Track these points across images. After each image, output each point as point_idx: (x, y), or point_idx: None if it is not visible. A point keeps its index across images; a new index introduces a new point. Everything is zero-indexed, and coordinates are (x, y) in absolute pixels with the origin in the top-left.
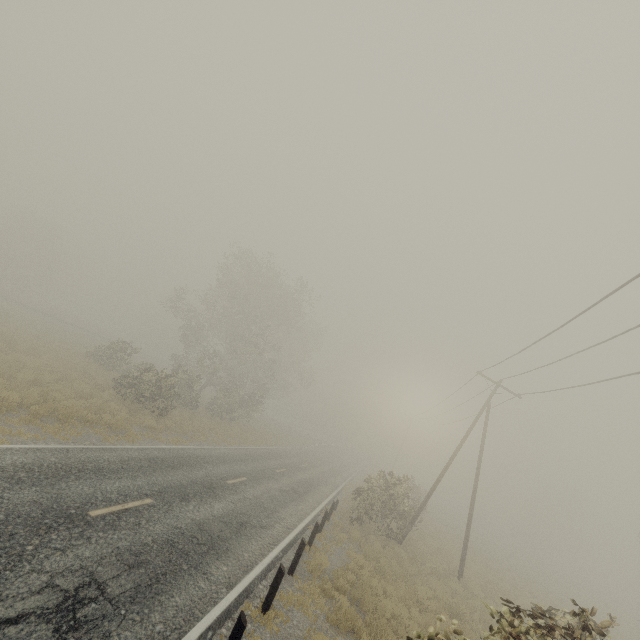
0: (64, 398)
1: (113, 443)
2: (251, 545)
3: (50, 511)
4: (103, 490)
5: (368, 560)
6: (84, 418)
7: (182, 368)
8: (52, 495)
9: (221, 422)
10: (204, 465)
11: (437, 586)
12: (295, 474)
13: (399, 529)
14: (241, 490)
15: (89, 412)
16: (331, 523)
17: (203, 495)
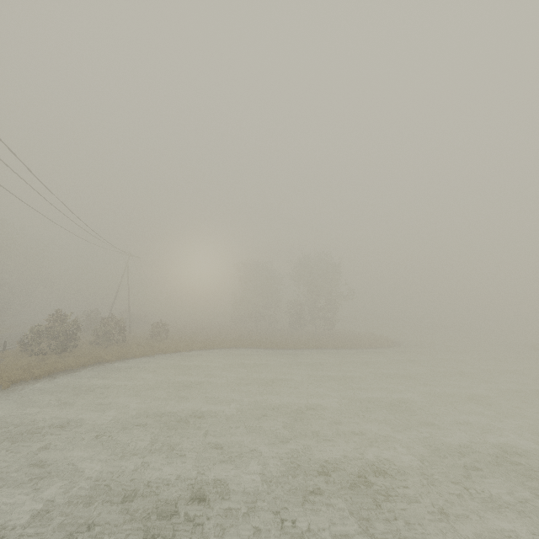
0: None
1: None
2: None
3: None
4: None
5: None
6: None
7: None
8: None
9: None
10: None
11: None
12: None
13: None
14: None
15: None
16: None
17: None
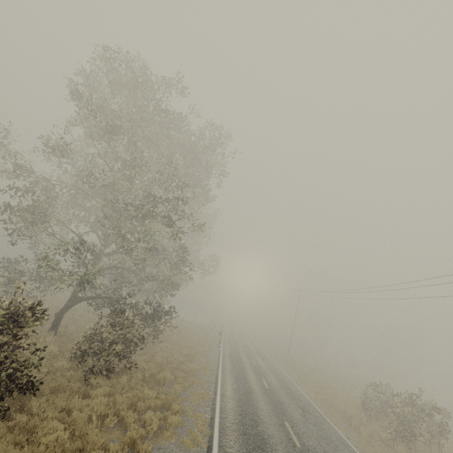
0: None
1: None
2: None
3: None
4: None
5: None
6: None
7: None
8: None
9: (109, 383)
10: None
11: None
12: None
13: None
14: None
15: None
16: None
17: None
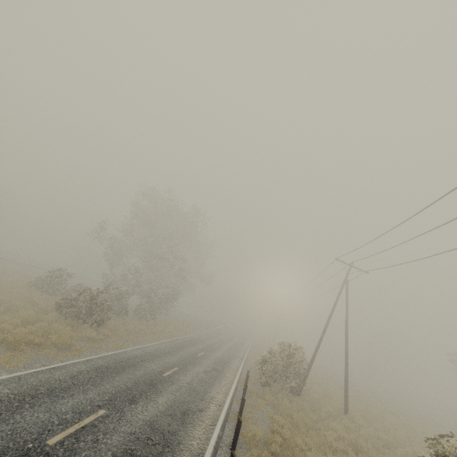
0: (12, 327)
1: (61, 360)
2: (196, 431)
3: (6, 452)
4: (58, 412)
5: (283, 417)
6: (32, 342)
7: (111, 285)
8: (7, 432)
9: (147, 322)
10: (142, 364)
11: (336, 427)
12: (211, 355)
13: (297, 385)
14: (176, 380)
15: (36, 336)
16: (247, 391)
17: (147, 393)
